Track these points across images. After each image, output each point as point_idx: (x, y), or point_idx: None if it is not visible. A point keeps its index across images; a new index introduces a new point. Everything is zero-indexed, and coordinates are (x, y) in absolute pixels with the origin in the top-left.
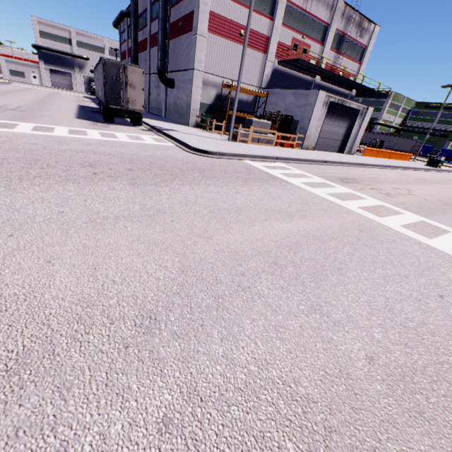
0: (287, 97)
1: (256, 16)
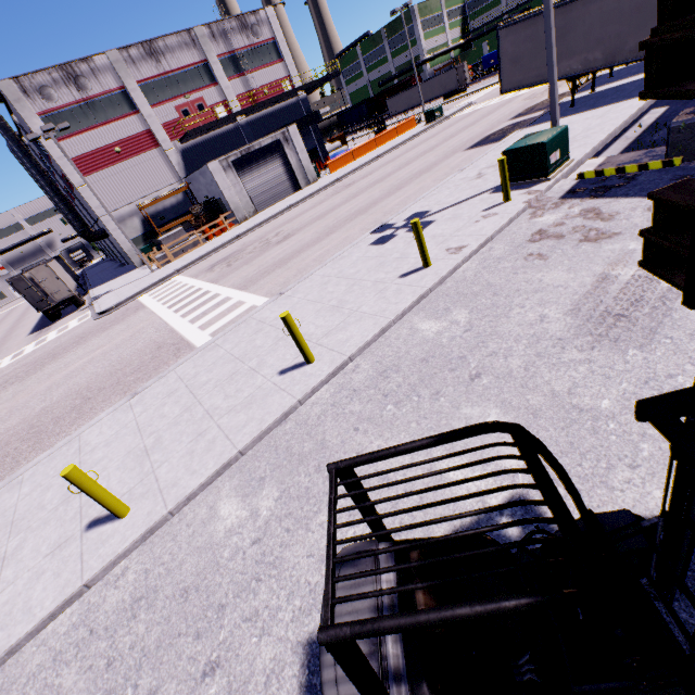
0: (200, 180)
1: (119, 124)
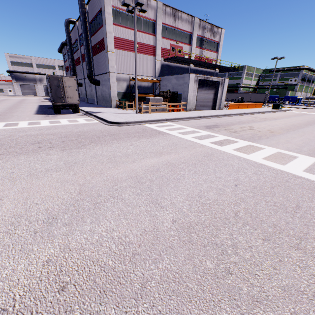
0: (172, 80)
1: (144, 35)
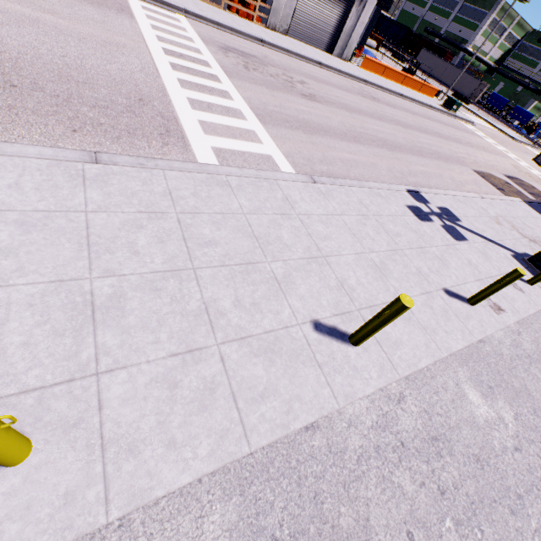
0: None
1: None
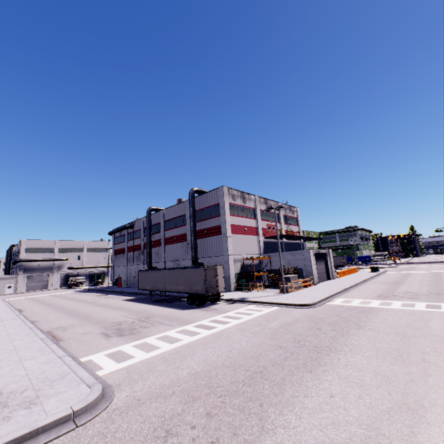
0: (286, 256)
1: (249, 220)
